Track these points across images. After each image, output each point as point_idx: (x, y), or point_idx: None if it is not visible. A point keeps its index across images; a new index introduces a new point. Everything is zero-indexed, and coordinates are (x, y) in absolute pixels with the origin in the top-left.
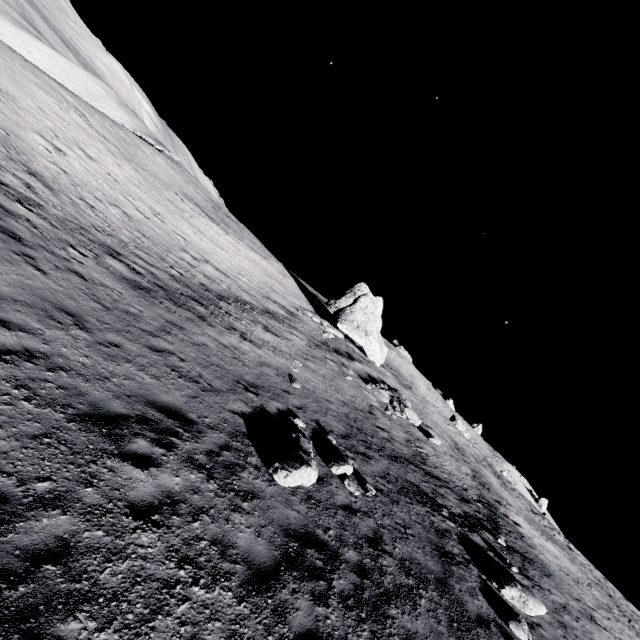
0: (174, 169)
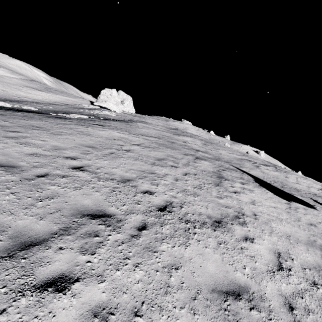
0: (23, 81)
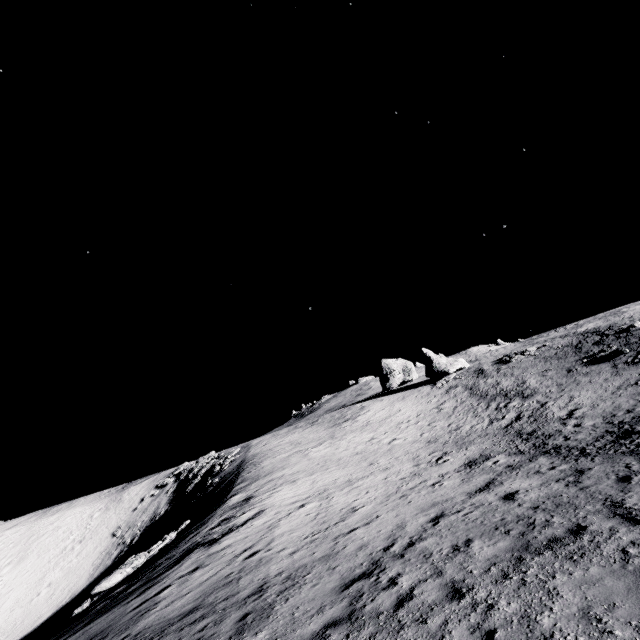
0: (281, 437)
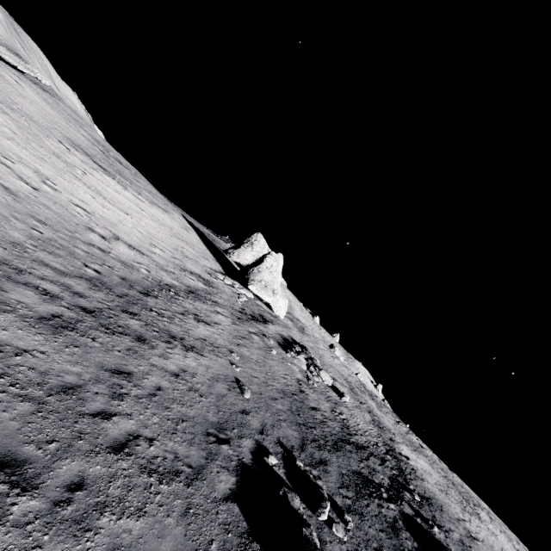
0: (48, 102)
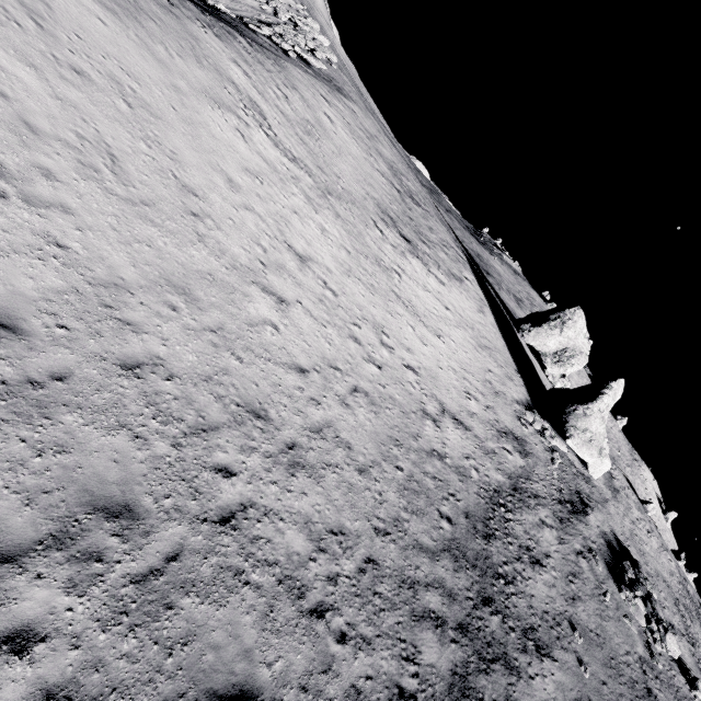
0: (352, 131)
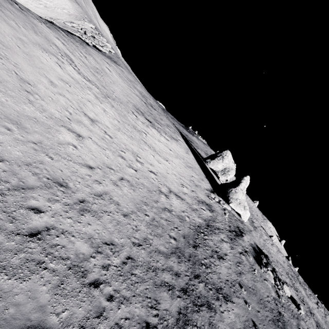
0: (121, 77)
